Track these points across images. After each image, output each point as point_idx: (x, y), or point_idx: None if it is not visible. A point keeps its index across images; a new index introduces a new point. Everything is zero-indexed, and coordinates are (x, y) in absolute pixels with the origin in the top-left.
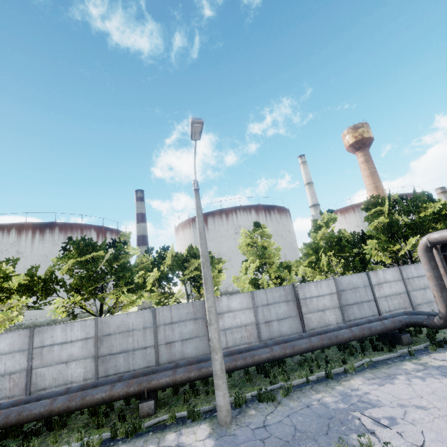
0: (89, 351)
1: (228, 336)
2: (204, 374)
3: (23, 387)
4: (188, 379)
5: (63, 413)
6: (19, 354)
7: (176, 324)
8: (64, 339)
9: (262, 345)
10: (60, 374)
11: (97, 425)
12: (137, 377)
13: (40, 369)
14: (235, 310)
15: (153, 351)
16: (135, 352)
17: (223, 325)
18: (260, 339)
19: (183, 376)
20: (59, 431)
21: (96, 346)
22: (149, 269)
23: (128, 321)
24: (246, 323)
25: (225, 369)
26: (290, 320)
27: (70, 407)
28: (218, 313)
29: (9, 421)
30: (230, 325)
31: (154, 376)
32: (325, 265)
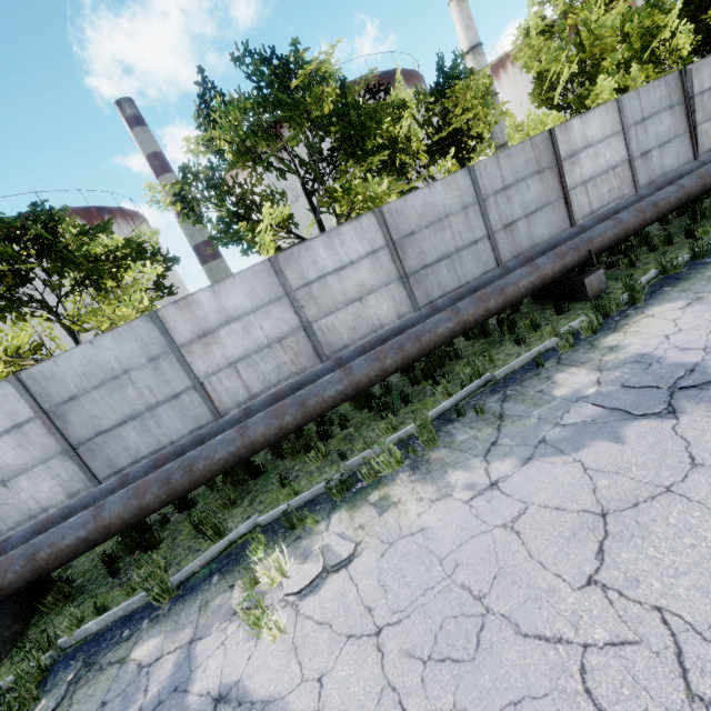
0: (387, 272)
1: (591, 193)
2: (664, 210)
3: (311, 355)
4: (642, 224)
5: (480, 322)
6: (275, 307)
7: (512, 189)
8: (338, 263)
9: (696, 164)
10: (358, 320)
11: (533, 327)
12: (533, 260)
13: (323, 320)
14: (596, 142)
15: (487, 246)
16: (462, 254)
17: (580, 176)
18: (637, 187)
19: (636, 221)
20: (456, 363)
21: (396, 259)
22: (394, 115)
23: (434, 202)
24: (613, 163)
25: (691, 195)
26: (676, 144)
27: (490, 310)
28: (570, 155)
29: (408, 354)
30: (591, 173)
31: (586, 235)
32: (685, 45)
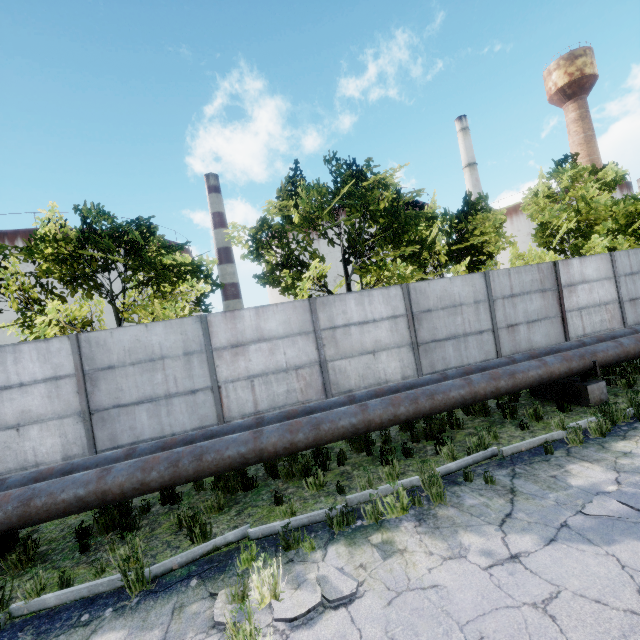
0: (401, 336)
1: (585, 319)
2: None
3: (319, 389)
4: None
5: (489, 397)
6: (302, 339)
7: (518, 298)
8: (363, 317)
9: None
10: (368, 370)
11: (537, 416)
12: (537, 358)
13: (338, 361)
14: (591, 280)
15: (491, 338)
16: (468, 338)
17: (576, 303)
18: (625, 324)
19: (636, 348)
20: (457, 432)
21: (412, 328)
22: (428, 223)
23: (452, 291)
24: (605, 300)
25: None
26: None
27: (500, 389)
28: (569, 285)
29: (421, 408)
30: (585, 303)
31: (590, 347)
32: None
